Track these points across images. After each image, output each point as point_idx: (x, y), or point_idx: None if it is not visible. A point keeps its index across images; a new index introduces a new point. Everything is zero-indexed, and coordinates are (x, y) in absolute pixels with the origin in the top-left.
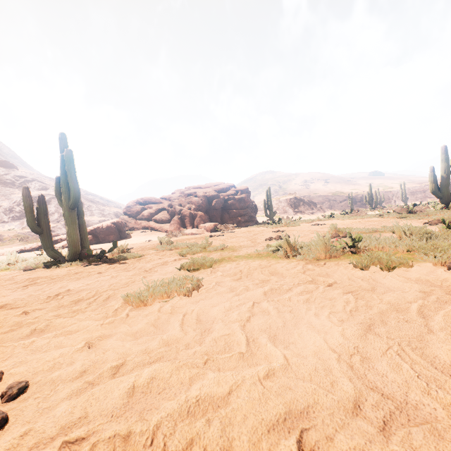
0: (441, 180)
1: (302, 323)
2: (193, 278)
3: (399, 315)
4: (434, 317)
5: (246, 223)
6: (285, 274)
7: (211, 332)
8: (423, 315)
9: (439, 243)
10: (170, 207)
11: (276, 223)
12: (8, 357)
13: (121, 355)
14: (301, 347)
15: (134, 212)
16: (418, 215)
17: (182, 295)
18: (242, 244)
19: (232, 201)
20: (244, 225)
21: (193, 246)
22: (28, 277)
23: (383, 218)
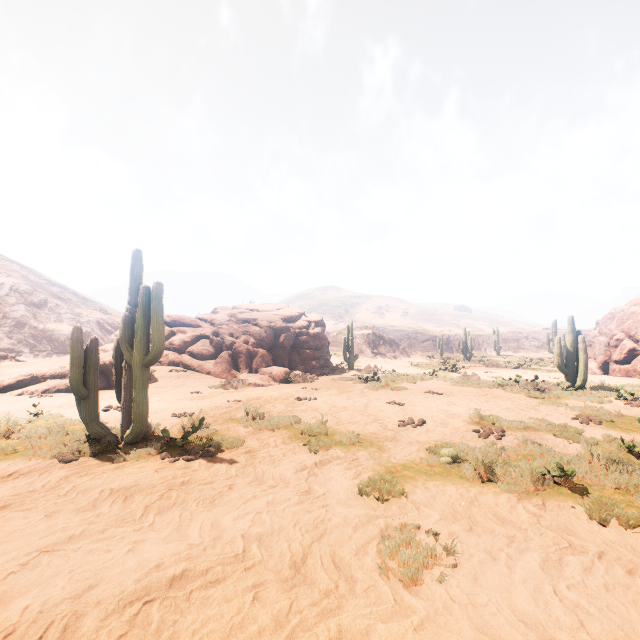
0: (567, 354)
1: None
2: (417, 526)
3: None
4: None
5: (321, 369)
6: (517, 522)
7: None
8: None
9: None
10: (215, 336)
11: (370, 378)
12: None
13: None
14: None
15: None
16: (549, 396)
17: (447, 567)
18: (371, 429)
19: (305, 338)
20: (320, 372)
21: (310, 430)
22: (110, 489)
23: (507, 392)
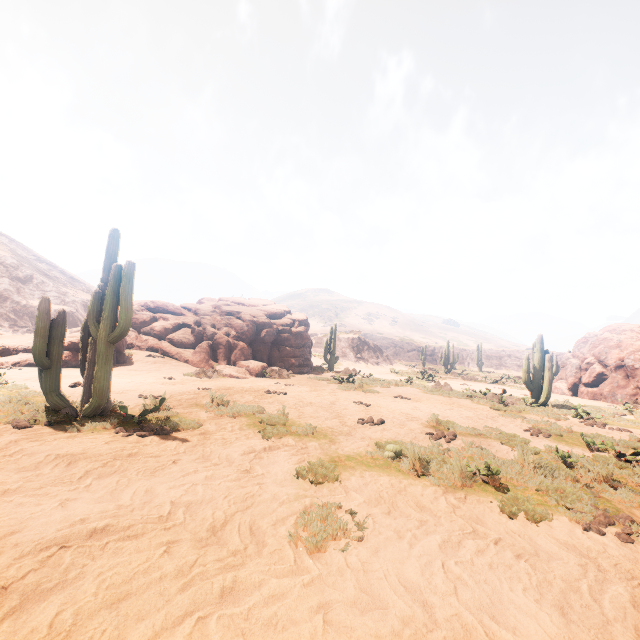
0: (534, 371)
1: (506, 601)
2: (339, 506)
3: (578, 597)
4: (603, 602)
5: (300, 367)
6: (434, 510)
7: (432, 607)
8: (594, 598)
9: (563, 485)
10: (197, 325)
11: (345, 379)
12: (243, 634)
13: (376, 638)
14: (526, 634)
15: (138, 321)
16: (511, 409)
17: (353, 540)
18: (330, 424)
19: (287, 335)
20: (298, 370)
21: (269, 419)
22: (56, 454)
23: (473, 403)
